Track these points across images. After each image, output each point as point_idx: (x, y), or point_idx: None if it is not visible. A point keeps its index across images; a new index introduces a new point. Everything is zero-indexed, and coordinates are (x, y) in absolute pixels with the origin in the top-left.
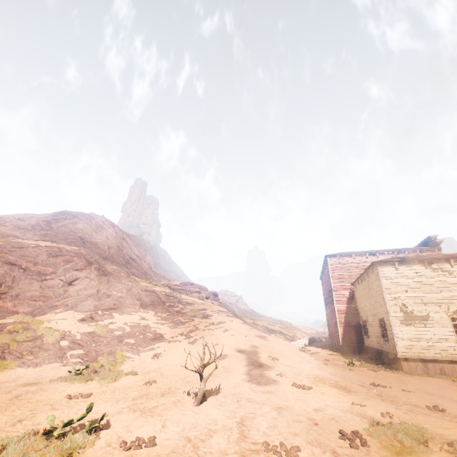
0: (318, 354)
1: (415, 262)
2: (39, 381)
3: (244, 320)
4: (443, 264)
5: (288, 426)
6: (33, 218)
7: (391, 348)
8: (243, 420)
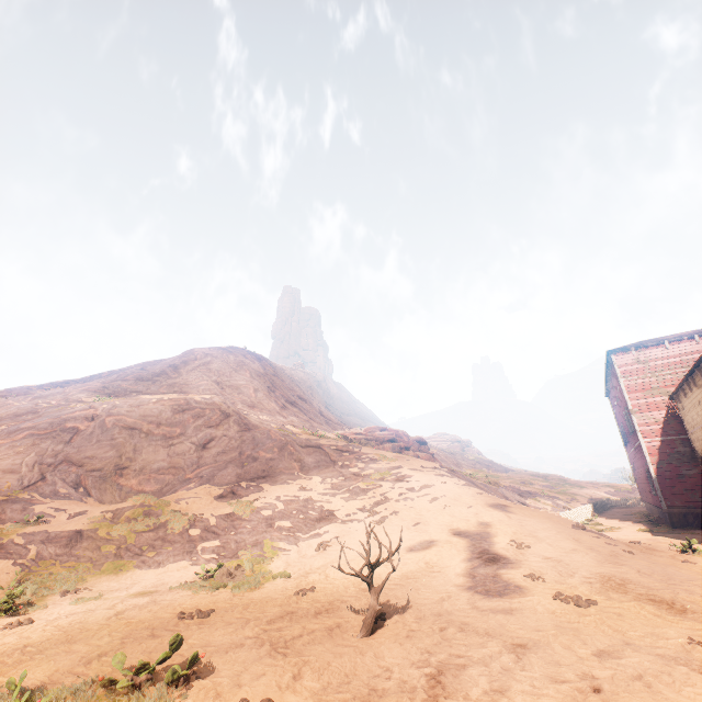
0: (619, 531)
1: None
2: (157, 589)
3: (470, 480)
4: None
5: (531, 692)
6: (157, 365)
7: None
8: (442, 671)
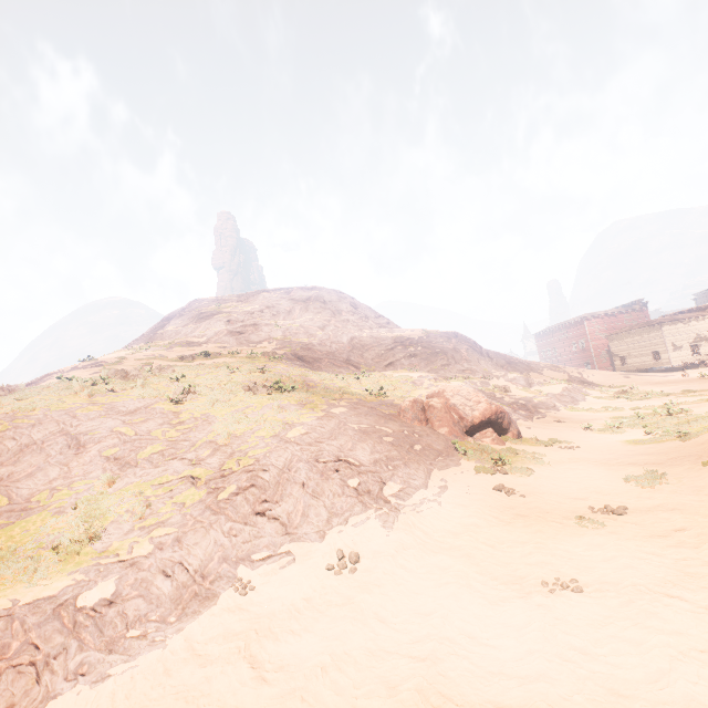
0: None
1: (676, 321)
2: (619, 389)
3: None
4: (687, 321)
5: None
6: (337, 304)
7: (664, 364)
8: None
